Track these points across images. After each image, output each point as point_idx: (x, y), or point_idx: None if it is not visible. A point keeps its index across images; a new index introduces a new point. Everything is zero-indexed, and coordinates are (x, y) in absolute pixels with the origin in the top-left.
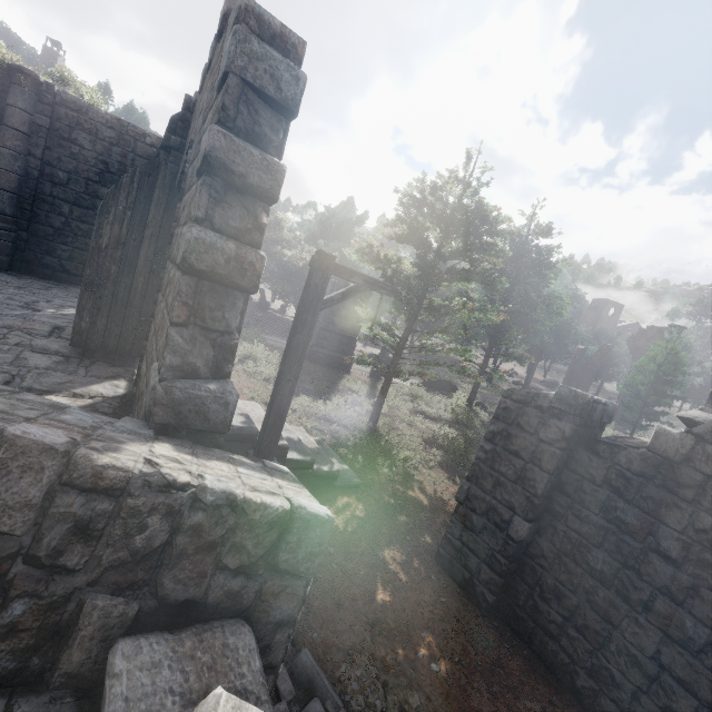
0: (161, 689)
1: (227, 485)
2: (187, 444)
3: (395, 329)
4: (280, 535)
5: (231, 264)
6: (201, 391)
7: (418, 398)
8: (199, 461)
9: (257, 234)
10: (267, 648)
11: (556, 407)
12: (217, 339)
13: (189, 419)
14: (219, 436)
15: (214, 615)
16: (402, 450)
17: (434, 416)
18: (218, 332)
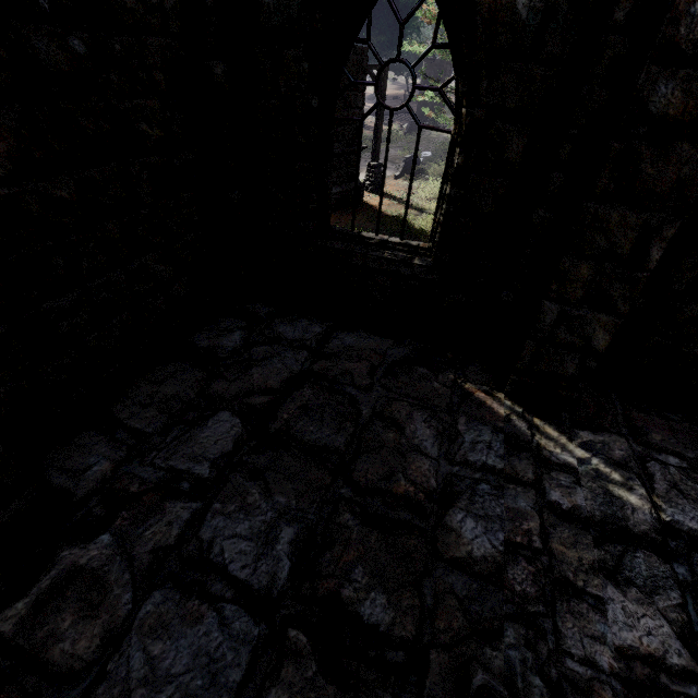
0: None
1: None
2: None
3: None
4: None
5: None
6: None
7: None
8: None
9: None
10: None
11: None
12: None
13: None
14: None
15: None
16: None
17: None
18: None
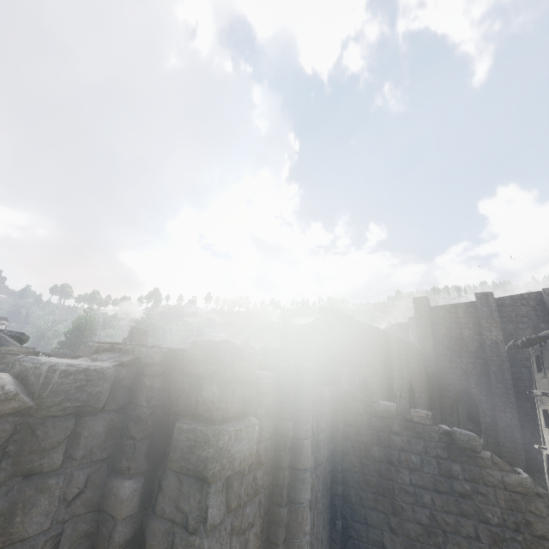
0: None
1: None
2: None
3: None
4: None
5: None
6: None
7: None
8: None
9: None
10: None
11: None
12: None
13: None
14: None
15: None
16: None
17: None
18: None
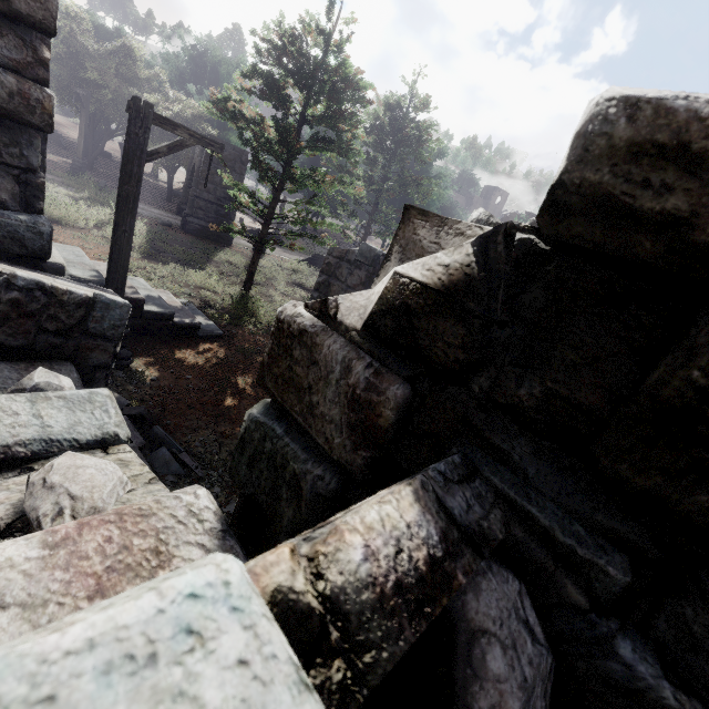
0: (4, 378)
1: (37, 278)
2: (7, 263)
3: (264, 198)
4: (88, 313)
5: (16, 99)
6: (11, 220)
7: (299, 273)
8: (16, 268)
9: (41, 69)
10: (91, 380)
11: (359, 260)
12: (20, 176)
13: (6, 245)
14: (42, 263)
15: (44, 358)
16: (268, 311)
17: (310, 288)
18: (20, 168)
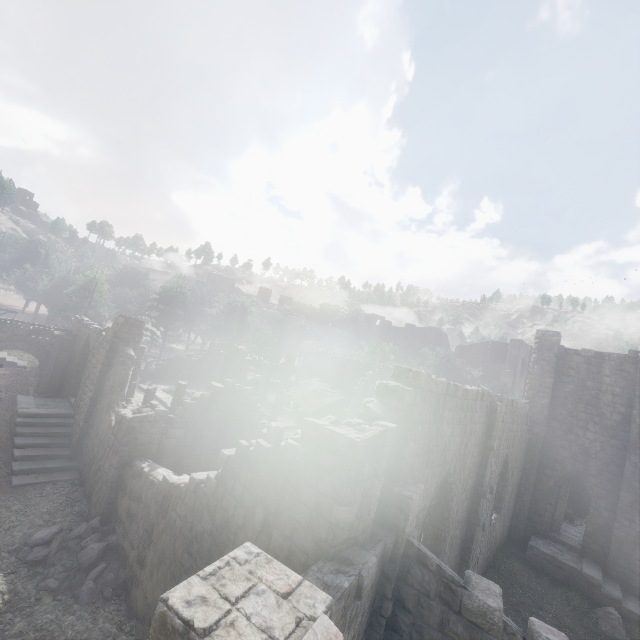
0: None
1: None
2: None
3: None
4: None
5: None
6: None
7: None
8: None
9: None
10: None
11: None
12: None
13: None
14: None
15: None
16: None
17: None
18: None
